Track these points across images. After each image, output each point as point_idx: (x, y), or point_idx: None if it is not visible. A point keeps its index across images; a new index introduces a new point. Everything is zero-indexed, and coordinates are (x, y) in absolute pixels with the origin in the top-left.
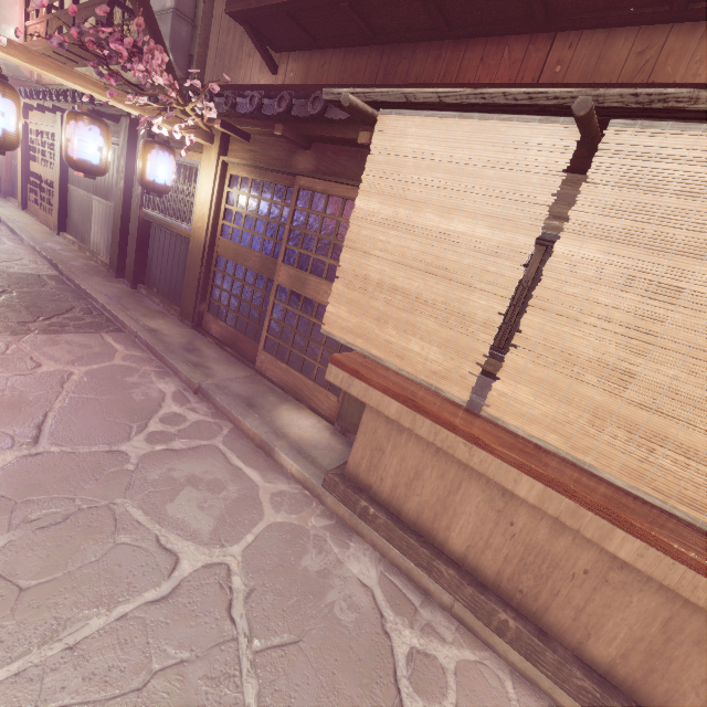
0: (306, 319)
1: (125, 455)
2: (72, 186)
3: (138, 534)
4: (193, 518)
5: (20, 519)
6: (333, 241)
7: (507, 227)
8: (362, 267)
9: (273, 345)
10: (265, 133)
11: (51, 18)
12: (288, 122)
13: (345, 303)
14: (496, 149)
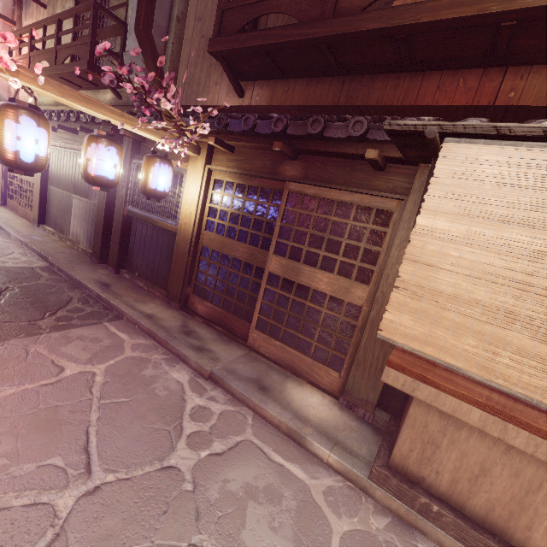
0: (300, 303)
1: (177, 471)
2: (51, 186)
3: None
4: (273, 546)
5: None
6: (326, 236)
7: None
8: (429, 280)
9: (265, 324)
10: (253, 146)
11: (34, 55)
12: (280, 138)
13: (407, 311)
14: None
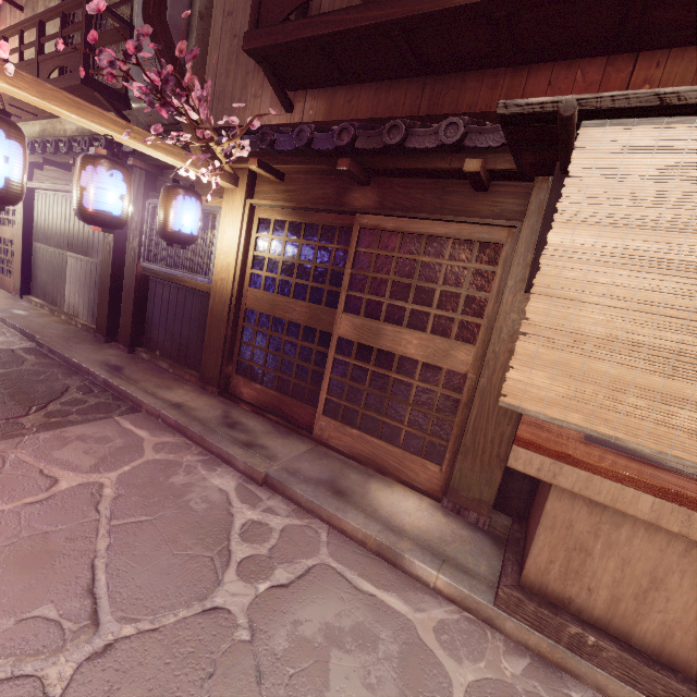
0: (382, 375)
1: (227, 614)
2: (38, 243)
3: None
4: None
5: None
6: (414, 283)
7: None
8: (570, 319)
9: (336, 408)
10: (309, 170)
11: None
12: (346, 156)
13: (541, 366)
14: None
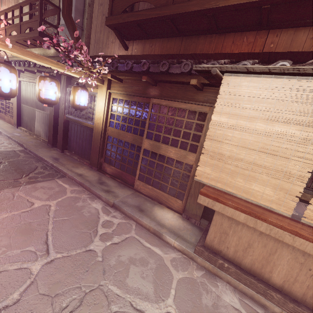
0: (161, 164)
1: (94, 252)
2: (23, 104)
3: (120, 303)
4: (142, 285)
5: (58, 308)
6: (173, 128)
7: (309, 130)
8: (218, 148)
9: (143, 177)
10: (132, 79)
11: (7, 28)
12: (146, 74)
13: (208, 165)
14: (299, 93)
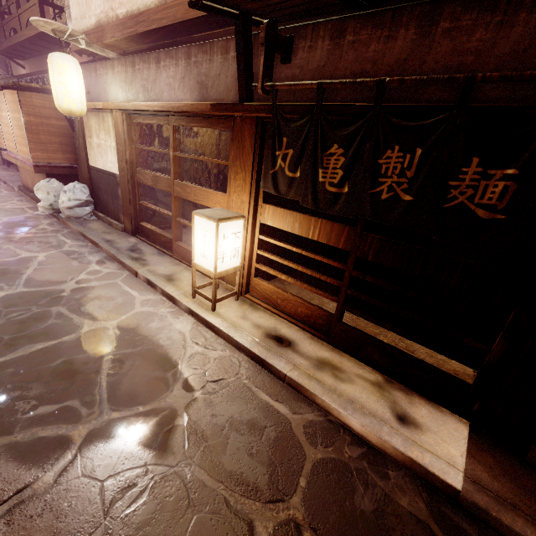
0: None
1: None
2: None
3: None
4: None
5: None
6: None
7: None
8: None
9: None
10: None
11: None
12: None
13: None
14: None
